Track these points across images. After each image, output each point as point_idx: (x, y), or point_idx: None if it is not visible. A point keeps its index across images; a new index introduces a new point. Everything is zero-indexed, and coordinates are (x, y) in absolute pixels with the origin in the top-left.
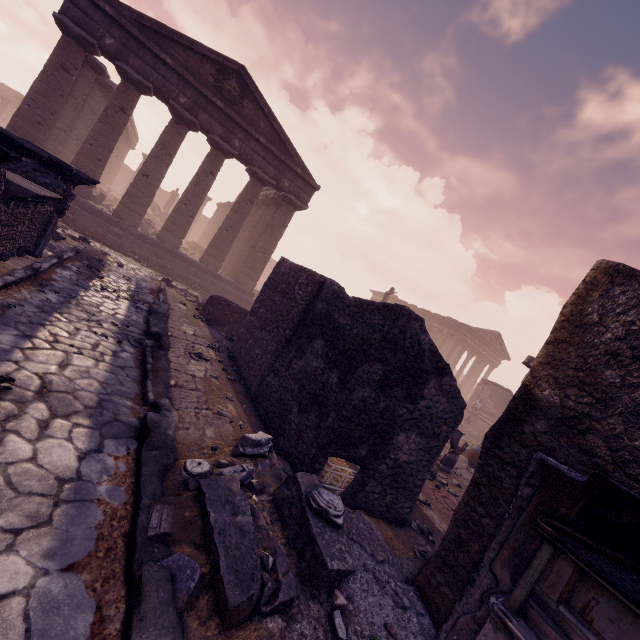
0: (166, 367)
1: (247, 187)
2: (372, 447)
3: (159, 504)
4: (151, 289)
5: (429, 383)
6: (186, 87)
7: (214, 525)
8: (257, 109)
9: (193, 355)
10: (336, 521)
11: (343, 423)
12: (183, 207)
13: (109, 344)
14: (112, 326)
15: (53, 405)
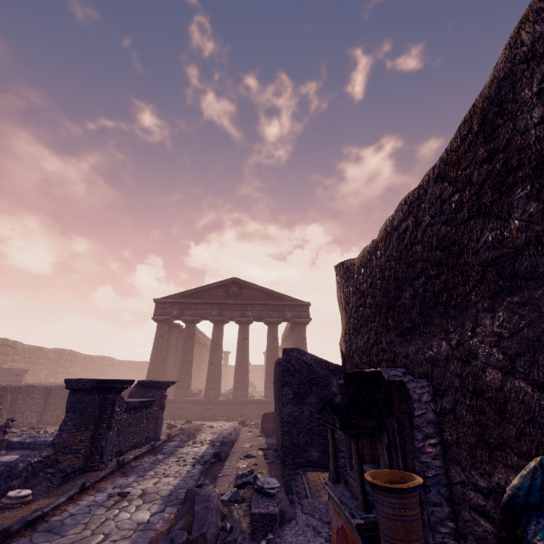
0: (219, 468)
1: (268, 332)
2: (320, 447)
3: (180, 520)
4: (229, 432)
5: (332, 383)
6: (213, 306)
7: (195, 511)
8: (251, 290)
9: (242, 457)
10: (270, 492)
11: (286, 437)
12: (238, 368)
13: (186, 468)
14: (192, 460)
15: (145, 499)
